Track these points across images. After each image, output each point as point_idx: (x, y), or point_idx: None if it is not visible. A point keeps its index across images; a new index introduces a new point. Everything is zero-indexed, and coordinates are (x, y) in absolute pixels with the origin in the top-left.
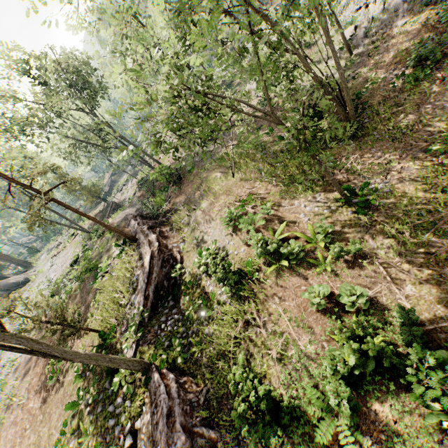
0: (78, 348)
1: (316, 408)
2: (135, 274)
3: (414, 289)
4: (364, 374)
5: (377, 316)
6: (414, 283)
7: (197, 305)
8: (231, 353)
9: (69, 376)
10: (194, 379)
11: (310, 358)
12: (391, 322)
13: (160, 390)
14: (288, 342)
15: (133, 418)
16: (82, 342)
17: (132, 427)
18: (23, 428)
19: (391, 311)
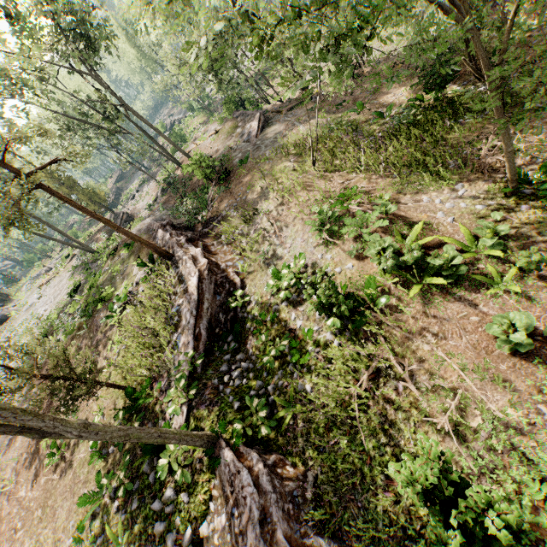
0: (91, 411)
1: None
2: (174, 304)
3: None
4: None
5: None
6: None
7: (284, 348)
8: (358, 422)
9: (80, 452)
10: (287, 458)
11: (517, 430)
12: None
13: (243, 481)
14: (467, 405)
15: (194, 521)
16: (98, 403)
17: (194, 534)
18: (12, 528)
19: None
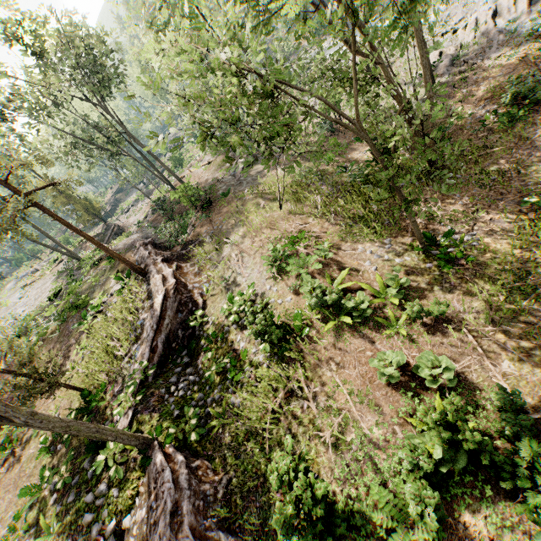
0: (48, 410)
1: (385, 515)
2: (140, 318)
3: (512, 366)
4: (449, 472)
5: (466, 396)
6: (511, 358)
7: (223, 365)
8: (267, 432)
9: (31, 448)
10: (211, 464)
11: (376, 445)
12: (484, 406)
13: (164, 477)
14: (346, 423)
15: (120, 514)
16: (56, 403)
17: (117, 526)
18: None
19: (484, 391)
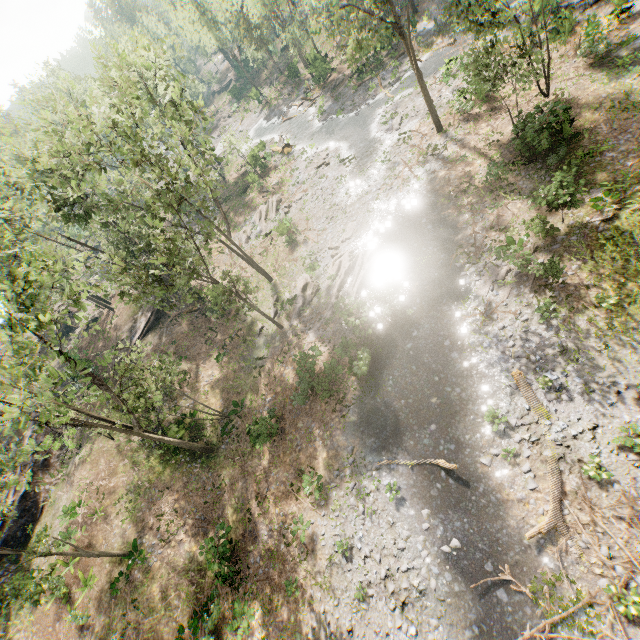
0: None
1: None
2: None
3: None
4: None
5: None
6: None
7: None
8: None
9: None
10: None
11: None
12: None
13: None
14: None
15: None
16: None
17: None
18: None
19: None
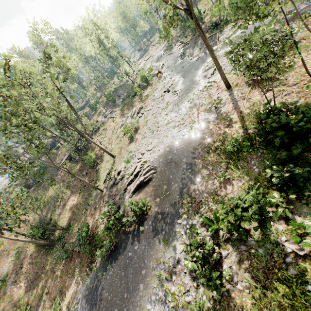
0: None
1: None
2: None
3: None
4: None
5: None
6: None
7: None
8: None
9: None
10: None
11: None
12: None
13: None
14: None
15: None
16: None
17: None
18: None
19: None
